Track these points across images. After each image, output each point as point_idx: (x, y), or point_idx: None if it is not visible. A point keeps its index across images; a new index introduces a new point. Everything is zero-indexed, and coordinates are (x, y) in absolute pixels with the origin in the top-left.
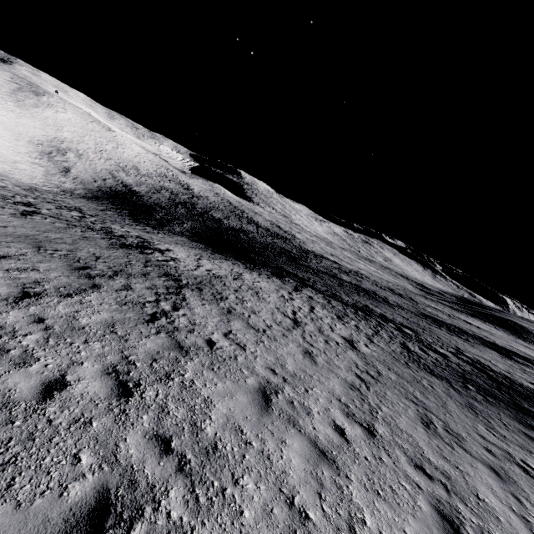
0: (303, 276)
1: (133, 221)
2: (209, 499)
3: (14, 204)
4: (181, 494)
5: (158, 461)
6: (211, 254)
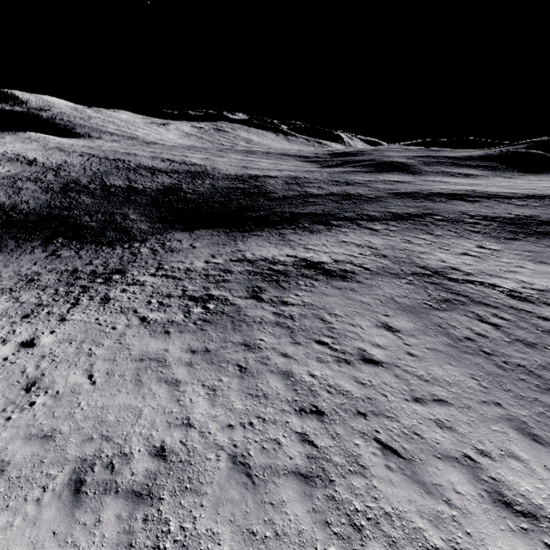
0: (319, 212)
1: (107, 247)
2: None
3: (228, 304)
4: None
5: None
6: (258, 236)
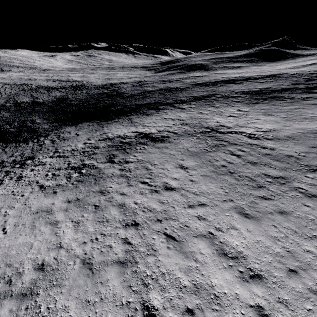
0: (152, 101)
1: (23, 143)
2: None
3: (94, 168)
4: None
5: None
6: (116, 122)
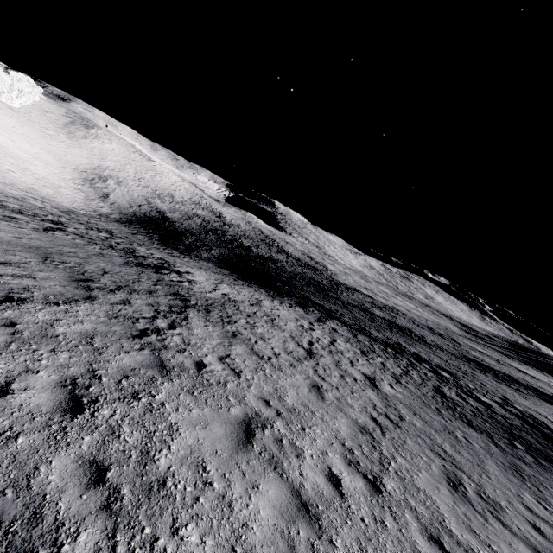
0: (330, 308)
1: (161, 245)
2: (130, 550)
3: (42, 220)
4: (95, 539)
5: (82, 493)
6: (234, 280)
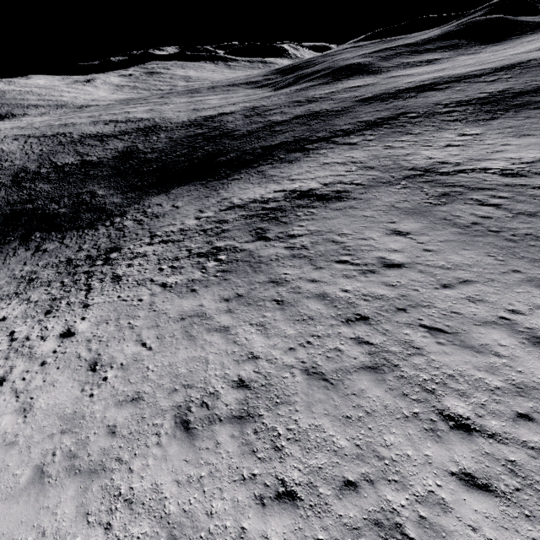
0: (290, 139)
1: (89, 230)
2: None
3: (238, 252)
4: None
5: None
6: (238, 180)
